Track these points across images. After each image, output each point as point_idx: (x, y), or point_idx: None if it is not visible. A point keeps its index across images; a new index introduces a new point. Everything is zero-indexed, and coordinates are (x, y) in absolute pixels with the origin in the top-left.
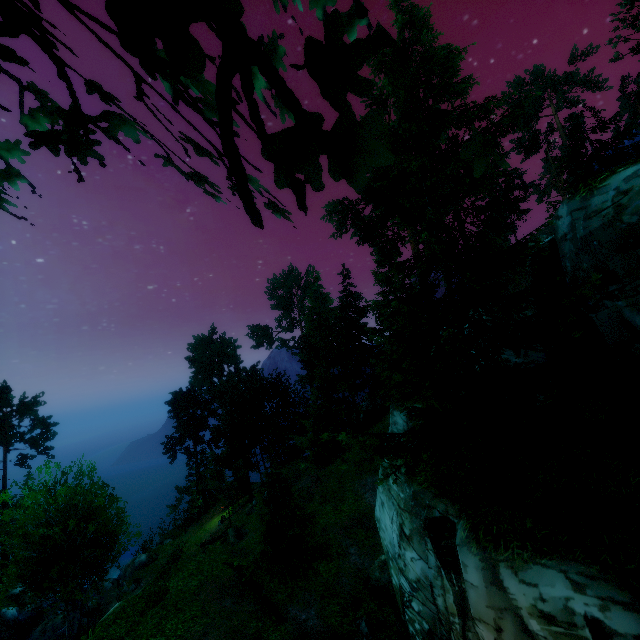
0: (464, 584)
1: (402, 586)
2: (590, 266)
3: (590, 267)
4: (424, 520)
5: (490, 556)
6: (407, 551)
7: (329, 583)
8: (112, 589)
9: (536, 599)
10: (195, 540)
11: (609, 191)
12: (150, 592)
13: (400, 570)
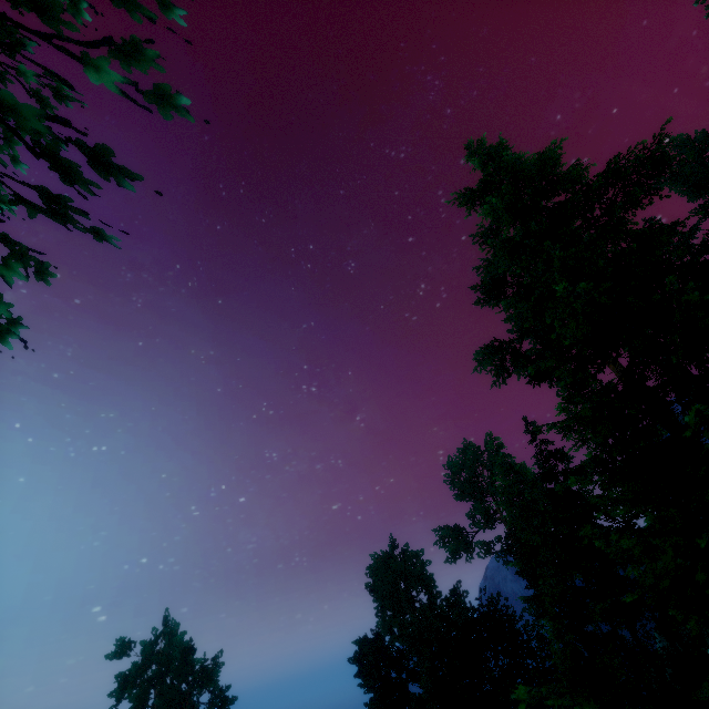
0: None
1: None
2: None
3: None
4: None
5: None
6: None
7: None
8: None
9: None
10: None
11: None
12: None
13: None
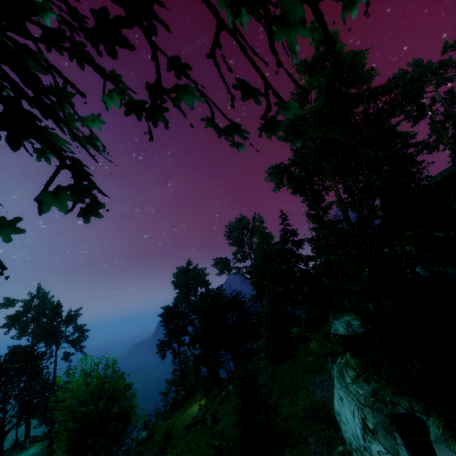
0: None
1: None
2: None
3: None
4: (389, 415)
5: None
6: (373, 444)
7: None
8: None
9: None
10: (180, 422)
11: None
12: None
13: None
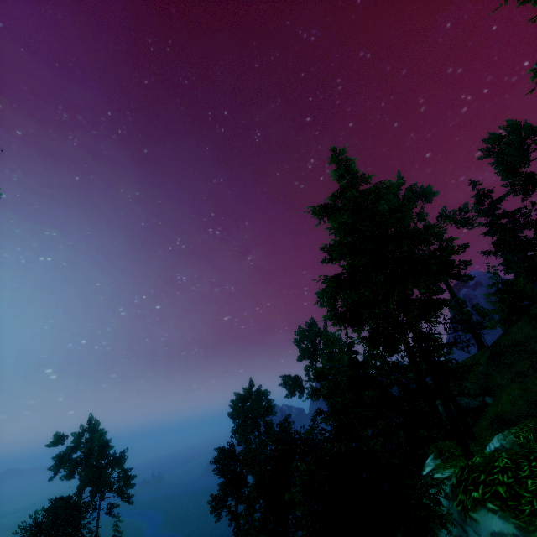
0: None
1: None
2: None
3: None
4: None
5: None
6: None
7: None
8: None
9: None
10: None
11: (480, 536)
12: None
13: None
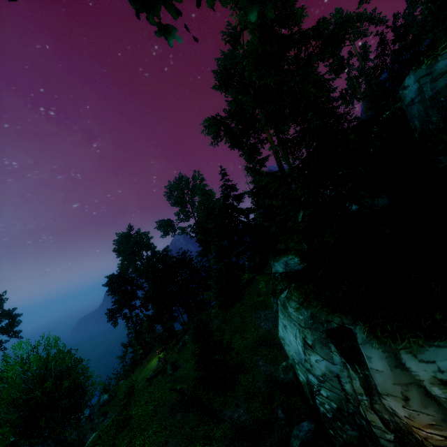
0: (367, 371)
1: (311, 381)
2: (439, 118)
3: (439, 119)
4: (326, 331)
5: (390, 347)
6: (312, 356)
7: (248, 388)
8: (86, 424)
9: (435, 372)
10: (142, 377)
11: None
12: (118, 421)
13: (307, 370)
